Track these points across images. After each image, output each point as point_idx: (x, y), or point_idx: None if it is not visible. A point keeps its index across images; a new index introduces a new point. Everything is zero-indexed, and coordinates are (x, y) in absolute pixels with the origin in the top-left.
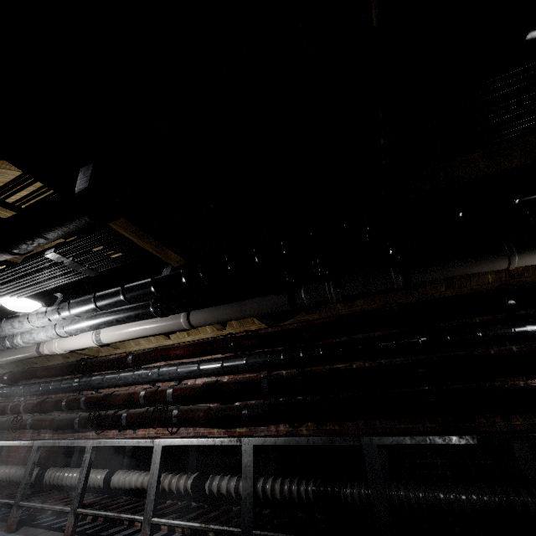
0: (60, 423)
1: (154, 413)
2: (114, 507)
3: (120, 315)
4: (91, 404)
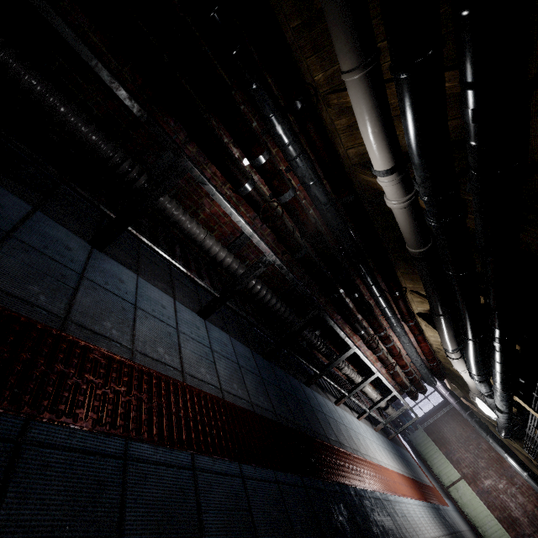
0: None
1: None
2: None
3: None
4: None
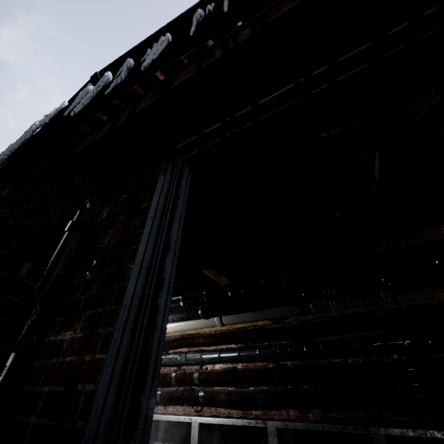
0: None
1: (183, 392)
2: None
3: (175, 316)
4: None
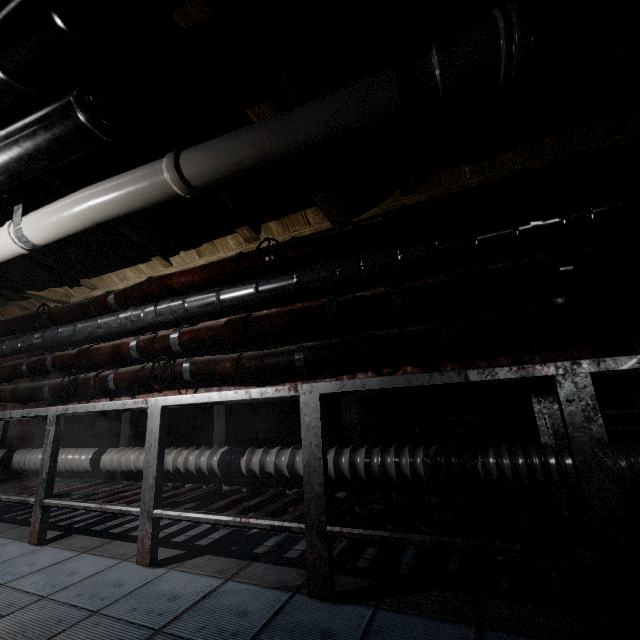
0: (25, 393)
1: (155, 369)
2: (102, 496)
3: (14, 137)
4: (62, 364)
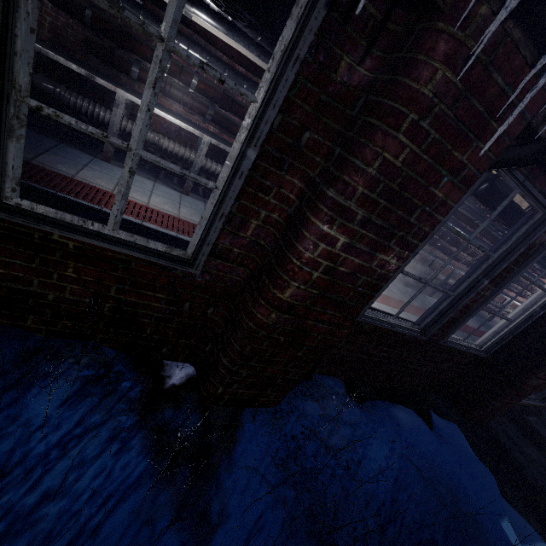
0: None
1: None
2: None
3: None
4: None
